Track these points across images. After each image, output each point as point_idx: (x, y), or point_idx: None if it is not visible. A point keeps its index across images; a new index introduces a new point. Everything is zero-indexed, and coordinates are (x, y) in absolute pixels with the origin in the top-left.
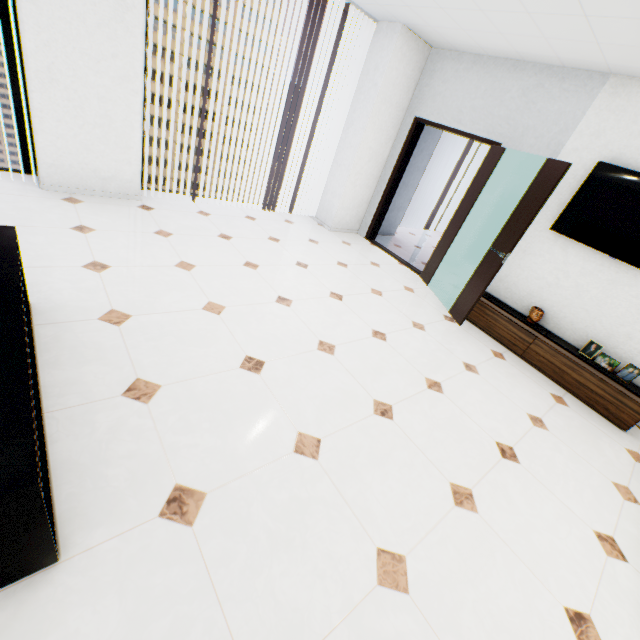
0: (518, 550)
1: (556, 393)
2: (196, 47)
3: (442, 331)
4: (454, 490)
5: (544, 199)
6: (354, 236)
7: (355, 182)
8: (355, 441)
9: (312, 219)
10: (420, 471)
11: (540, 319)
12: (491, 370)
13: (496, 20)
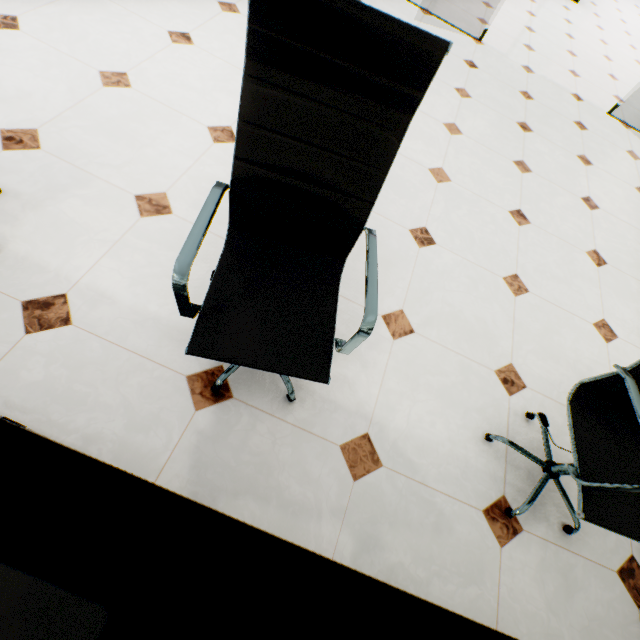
0: None
1: None
2: None
3: None
4: None
5: None
6: None
7: None
8: None
9: None
10: None
11: None
12: None
13: None
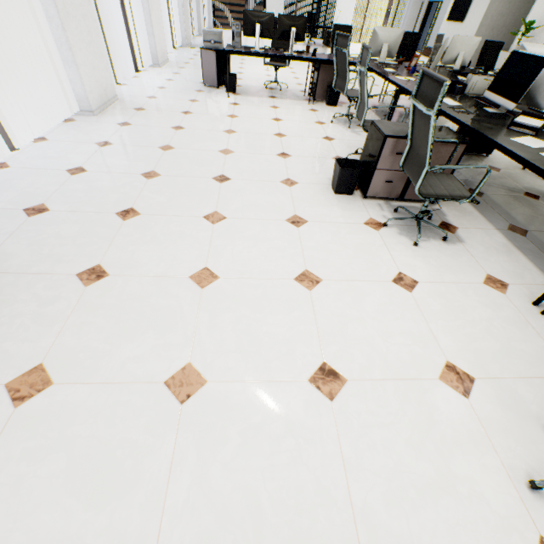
0: None
1: None
2: None
3: None
4: None
5: (435, 12)
6: None
7: (408, 29)
8: None
9: None
10: None
11: None
12: None
13: None
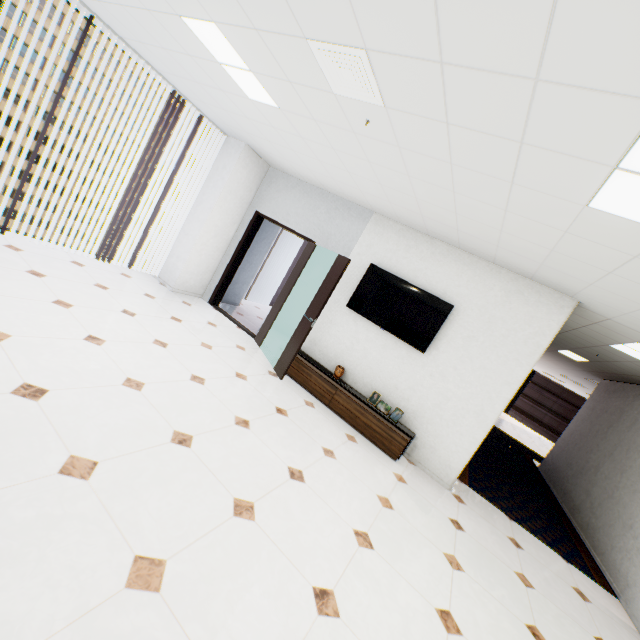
0: (284, 547)
1: (350, 433)
2: (58, 104)
3: (263, 382)
4: (237, 504)
5: (336, 281)
6: (197, 299)
7: (201, 251)
8: (141, 464)
9: (155, 278)
10: (206, 489)
11: (342, 375)
12: (300, 414)
13: (304, 159)
